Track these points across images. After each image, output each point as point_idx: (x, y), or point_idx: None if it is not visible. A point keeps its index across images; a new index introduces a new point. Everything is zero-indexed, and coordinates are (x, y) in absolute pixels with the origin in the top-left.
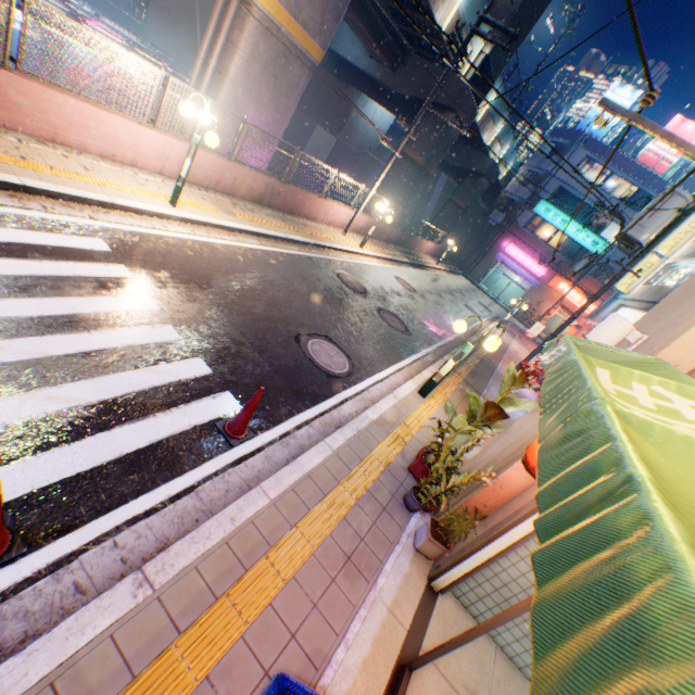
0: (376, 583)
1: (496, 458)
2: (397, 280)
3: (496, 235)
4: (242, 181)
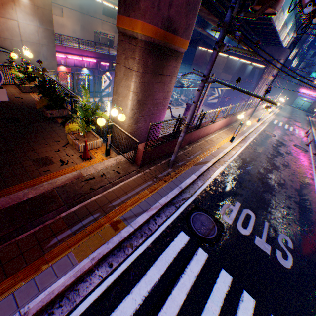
0: None
1: None
2: (285, 113)
3: (296, 88)
4: None
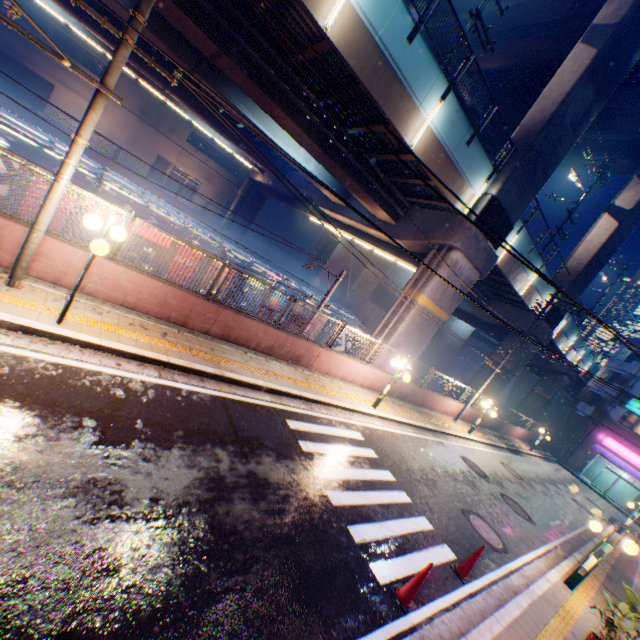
0: None
1: None
2: (503, 465)
3: (588, 425)
4: (397, 387)
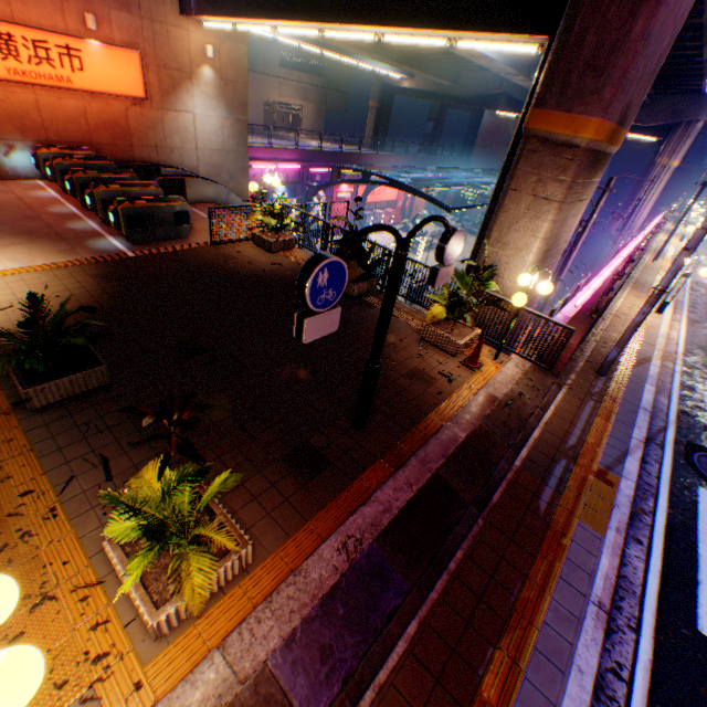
0: None
1: None
2: None
3: None
4: None
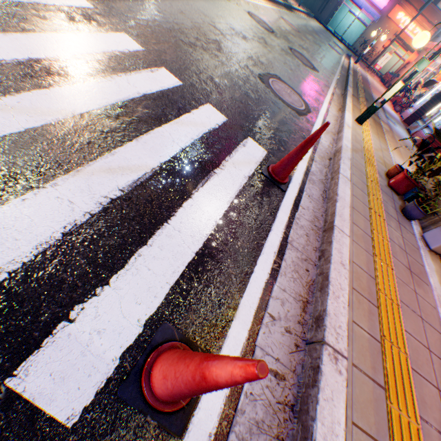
0: (430, 285)
1: None
2: (284, 22)
3: None
4: None
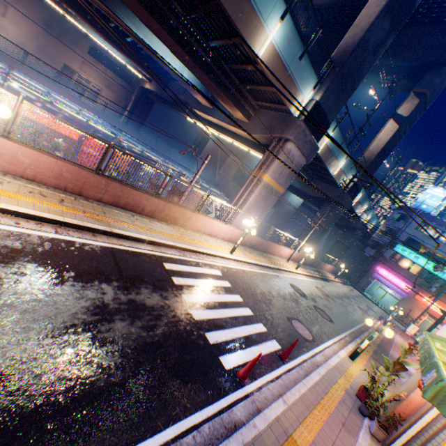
0: (357, 439)
1: (404, 391)
2: (317, 288)
3: (371, 261)
4: (249, 240)
